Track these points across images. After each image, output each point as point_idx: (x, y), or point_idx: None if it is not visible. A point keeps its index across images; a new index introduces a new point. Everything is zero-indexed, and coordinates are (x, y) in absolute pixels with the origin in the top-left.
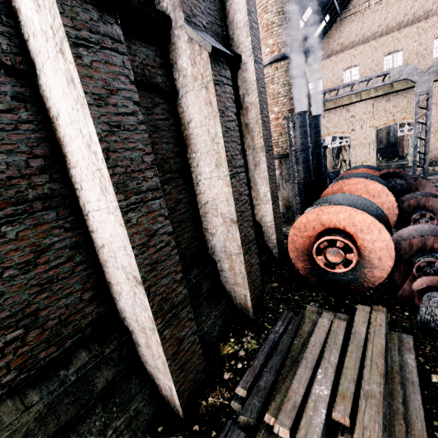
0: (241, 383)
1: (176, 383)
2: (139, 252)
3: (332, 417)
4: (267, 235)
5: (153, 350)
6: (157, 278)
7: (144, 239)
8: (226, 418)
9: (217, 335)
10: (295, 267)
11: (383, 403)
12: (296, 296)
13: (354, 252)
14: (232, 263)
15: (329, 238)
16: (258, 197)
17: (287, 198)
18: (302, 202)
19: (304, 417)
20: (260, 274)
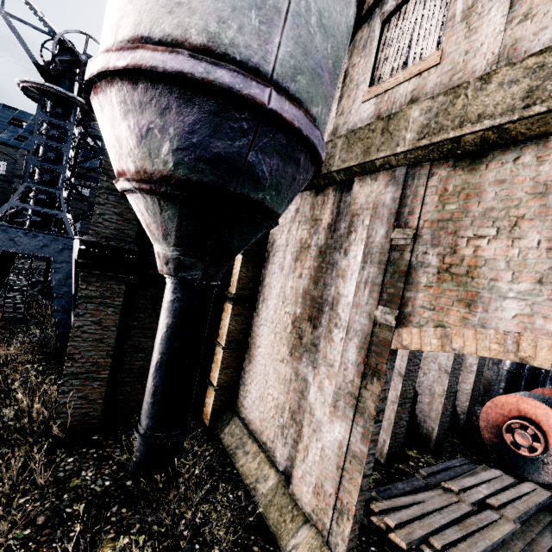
0: (423, 469)
1: (391, 439)
2: (408, 362)
3: (486, 501)
4: (459, 400)
5: (386, 414)
6: (408, 378)
7: (412, 357)
8: (411, 477)
9: (404, 441)
10: (479, 440)
11: (523, 514)
12: (474, 457)
13: (541, 443)
14: (432, 400)
15: (521, 422)
16: (463, 364)
17: (489, 380)
18: (506, 389)
19: (468, 491)
20: (449, 421)
